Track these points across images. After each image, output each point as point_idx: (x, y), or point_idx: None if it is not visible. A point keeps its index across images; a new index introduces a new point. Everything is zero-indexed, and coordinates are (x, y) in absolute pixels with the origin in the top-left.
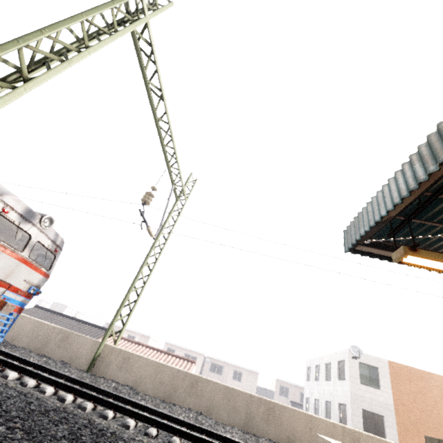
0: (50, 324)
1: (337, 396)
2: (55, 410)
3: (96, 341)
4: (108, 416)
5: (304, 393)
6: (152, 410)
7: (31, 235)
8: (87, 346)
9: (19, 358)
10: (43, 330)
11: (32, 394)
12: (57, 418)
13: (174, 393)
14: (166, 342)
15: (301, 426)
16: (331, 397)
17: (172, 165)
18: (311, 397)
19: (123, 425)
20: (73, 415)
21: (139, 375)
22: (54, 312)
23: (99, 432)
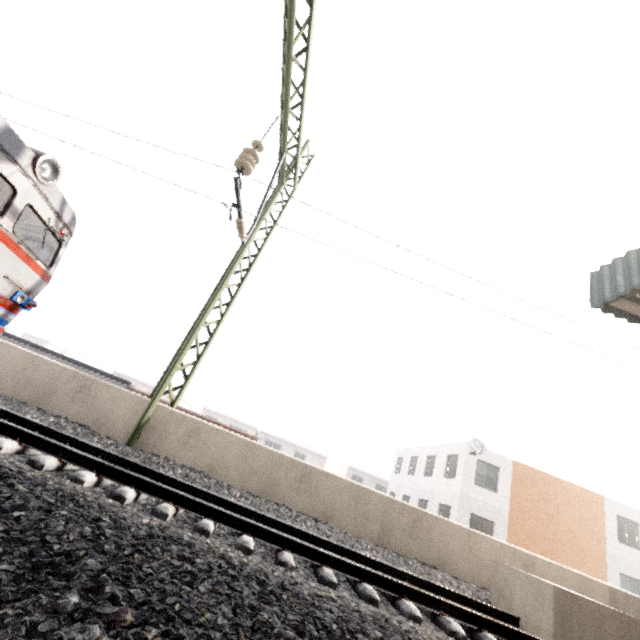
0: (55, 363)
1: (439, 496)
2: (151, 536)
3: (141, 399)
4: (209, 530)
5: (389, 487)
6: (260, 516)
7: (16, 189)
8: (125, 405)
9: (7, 413)
10: (41, 371)
11: (84, 497)
12: (173, 561)
13: (273, 488)
14: (204, 408)
15: (458, 545)
16: (429, 496)
17: (290, 108)
18: (399, 493)
19: (239, 547)
20: (189, 547)
21: (217, 457)
22: (36, 346)
23: (261, 588)
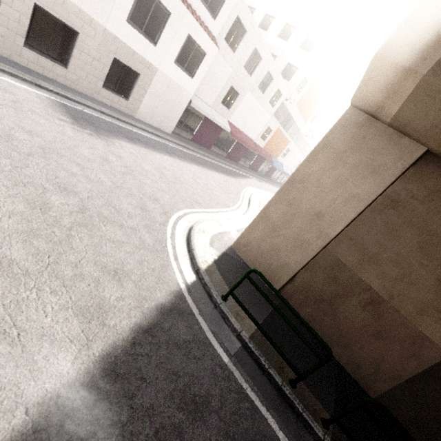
0: None
1: (290, 58)
2: None
3: None
4: None
5: None
6: None
7: None
8: None
9: None
10: None
11: None
12: None
13: None
14: None
15: None
16: (279, 54)
17: None
18: None
19: None
20: None
21: None
22: None
23: None
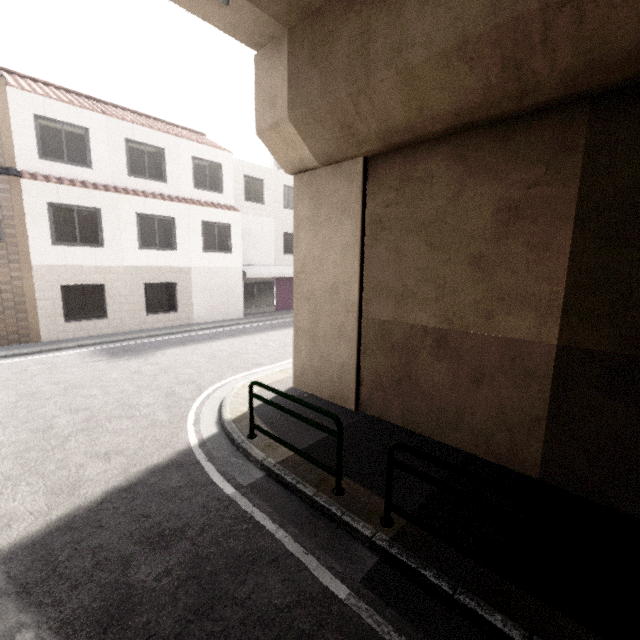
0: None
1: None
2: None
3: None
4: None
5: None
6: None
7: None
8: None
9: None
10: None
11: None
12: None
13: None
14: None
15: None
16: None
17: None
18: None
19: None
20: None
21: None
22: None
23: None
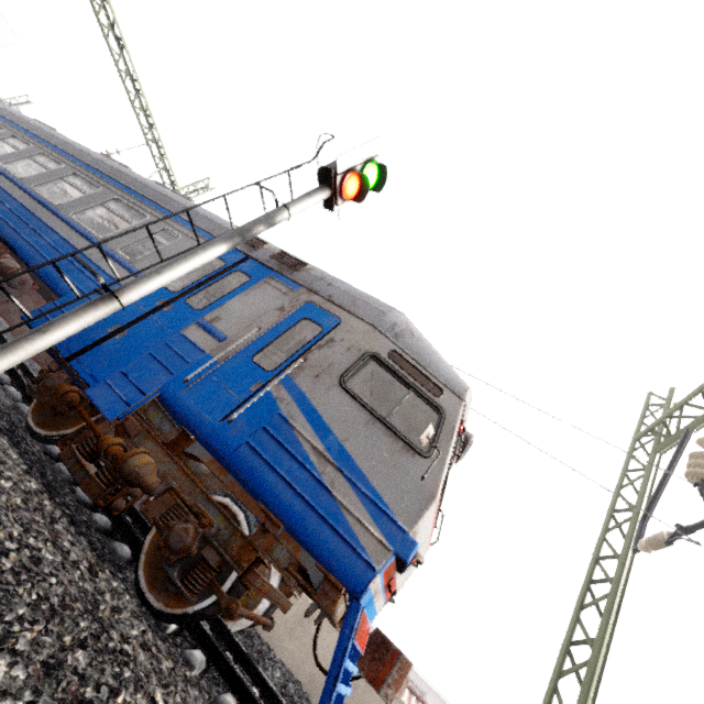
0: None
1: None
2: None
3: None
4: None
5: None
6: None
7: (445, 480)
8: None
9: None
10: (374, 697)
11: None
12: None
13: None
14: None
15: None
16: None
17: None
18: None
19: None
20: None
21: None
22: None
23: None
